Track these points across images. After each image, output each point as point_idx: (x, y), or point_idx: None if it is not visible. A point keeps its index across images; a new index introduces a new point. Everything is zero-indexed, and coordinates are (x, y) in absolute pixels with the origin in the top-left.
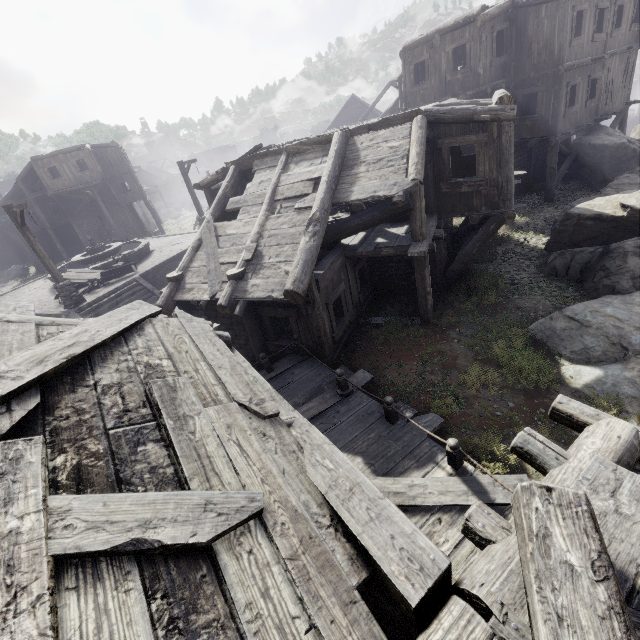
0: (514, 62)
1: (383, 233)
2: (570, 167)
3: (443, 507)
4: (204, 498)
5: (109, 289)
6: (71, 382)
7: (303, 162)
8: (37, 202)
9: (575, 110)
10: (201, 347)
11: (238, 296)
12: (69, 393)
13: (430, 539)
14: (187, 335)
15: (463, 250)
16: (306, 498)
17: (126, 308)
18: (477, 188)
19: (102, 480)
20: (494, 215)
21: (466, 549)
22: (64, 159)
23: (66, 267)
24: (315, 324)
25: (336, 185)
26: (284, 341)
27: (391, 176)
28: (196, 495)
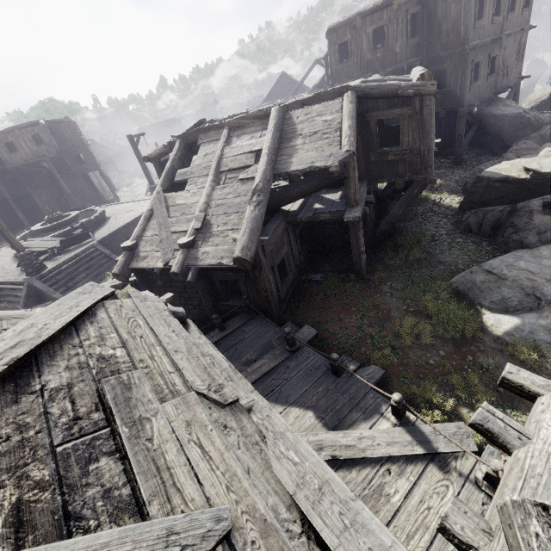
0: (426, 42)
1: (320, 199)
2: (474, 134)
3: (391, 458)
4: (165, 527)
5: (68, 256)
6: (14, 390)
7: (244, 135)
8: None
9: (478, 84)
10: (156, 329)
11: (190, 263)
12: (11, 405)
13: (382, 490)
14: (141, 317)
15: (390, 212)
16: (274, 501)
17: (77, 293)
18: (402, 156)
19: (46, 519)
20: (417, 180)
21: (415, 499)
22: (20, 134)
23: (27, 235)
24: (262, 286)
25: (276, 157)
26: (234, 301)
27: (326, 148)
28: (156, 525)
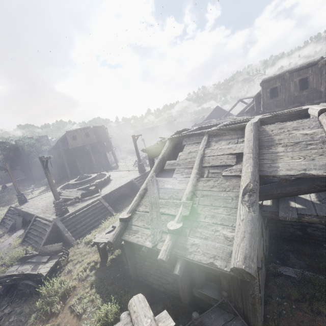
0: None
1: (291, 196)
2: None
3: None
4: None
5: (83, 205)
6: None
7: (221, 141)
8: (64, 150)
9: None
10: None
11: (178, 253)
12: None
13: None
14: None
15: None
16: None
17: None
18: None
19: None
20: None
21: None
22: (80, 132)
23: (66, 185)
24: (251, 291)
25: (258, 160)
26: (210, 291)
27: (317, 157)
28: None
